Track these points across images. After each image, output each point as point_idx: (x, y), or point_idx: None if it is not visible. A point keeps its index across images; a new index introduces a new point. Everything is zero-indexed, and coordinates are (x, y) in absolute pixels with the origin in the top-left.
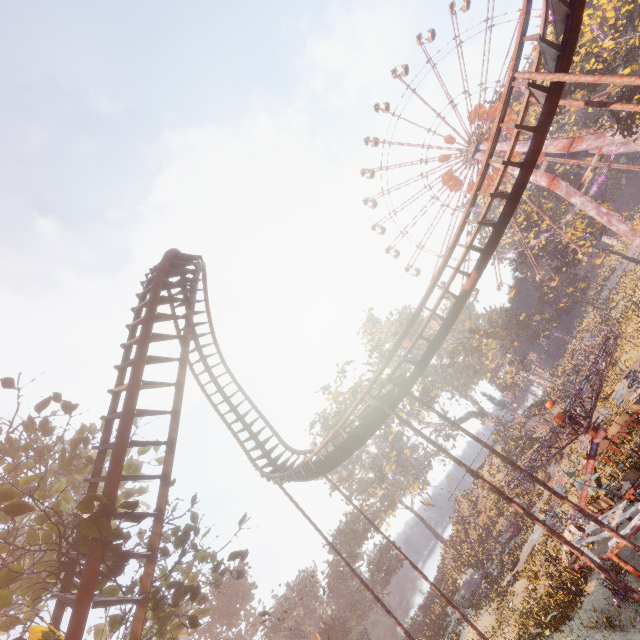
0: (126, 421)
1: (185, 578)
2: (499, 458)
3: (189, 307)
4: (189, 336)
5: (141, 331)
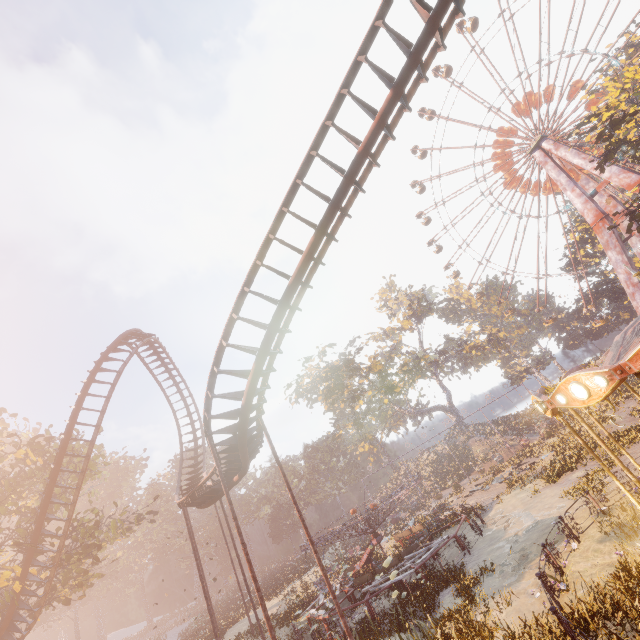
0: (48, 493)
1: (112, 525)
2: (433, 456)
3: (101, 413)
4: (95, 437)
5: (63, 438)
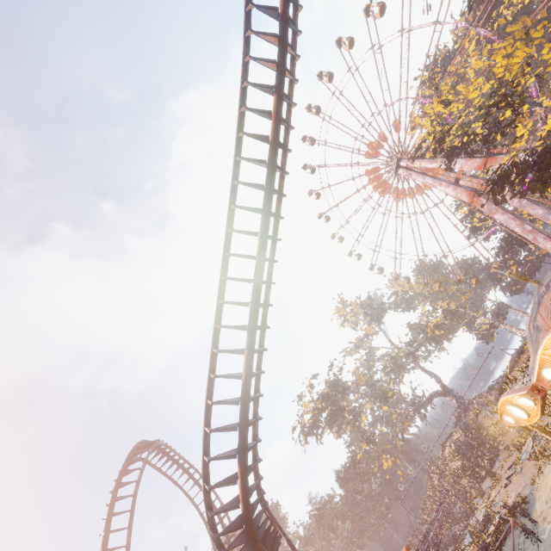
0: None
1: None
2: (454, 447)
3: (127, 547)
4: None
5: None
